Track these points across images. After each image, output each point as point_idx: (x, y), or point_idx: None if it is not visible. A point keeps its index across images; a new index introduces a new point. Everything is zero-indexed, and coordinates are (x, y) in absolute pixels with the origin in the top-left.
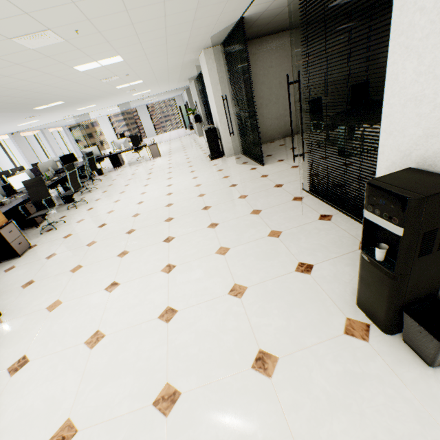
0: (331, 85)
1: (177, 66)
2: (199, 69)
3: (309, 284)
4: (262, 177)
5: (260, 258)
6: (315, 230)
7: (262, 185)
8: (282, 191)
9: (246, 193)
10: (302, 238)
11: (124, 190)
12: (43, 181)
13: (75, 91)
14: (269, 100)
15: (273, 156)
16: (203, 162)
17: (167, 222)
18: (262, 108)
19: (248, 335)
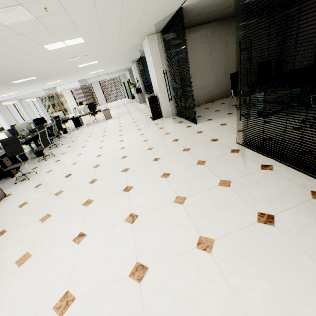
0: (274, 52)
1: (125, 49)
2: (140, 53)
3: (277, 237)
4: (198, 133)
5: (218, 208)
6: (262, 179)
7: (200, 139)
8: (219, 144)
9: (188, 146)
10: (252, 187)
11: (84, 145)
12: (18, 139)
13: (45, 68)
14: (195, 74)
15: (202, 116)
16: (147, 122)
17: (124, 172)
18: (191, 81)
19: (232, 301)
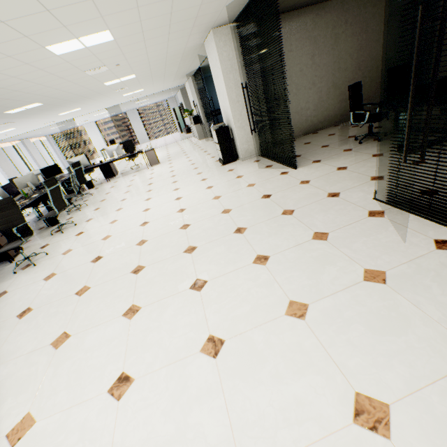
0: None
1: (177, 54)
2: (199, 60)
3: None
4: (303, 184)
5: (376, 329)
6: (446, 269)
7: (308, 194)
8: (343, 202)
9: (290, 207)
10: (432, 285)
11: (120, 206)
12: (14, 202)
13: (53, 88)
14: (288, 90)
15: (303, 156)
16: (214, 168)
17: (188, 254)
18: (281, 101)
19: None
